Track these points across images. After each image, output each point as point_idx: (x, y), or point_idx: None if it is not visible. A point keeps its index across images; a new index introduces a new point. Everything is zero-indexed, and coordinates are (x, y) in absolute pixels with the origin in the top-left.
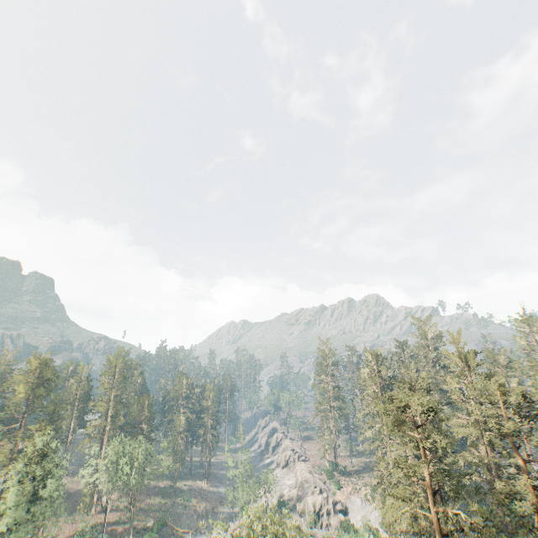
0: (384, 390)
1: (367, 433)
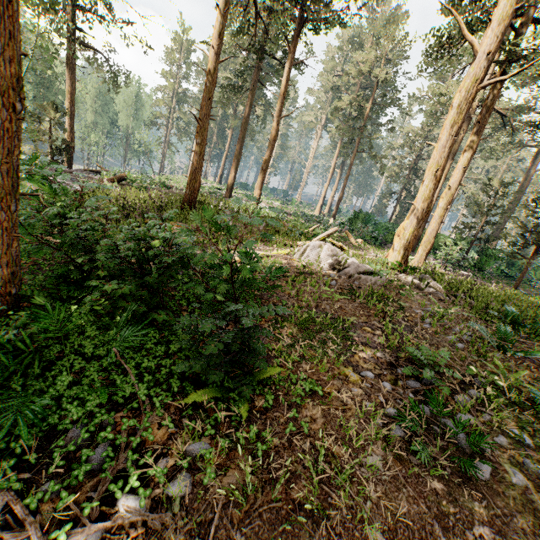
0: None
1: None
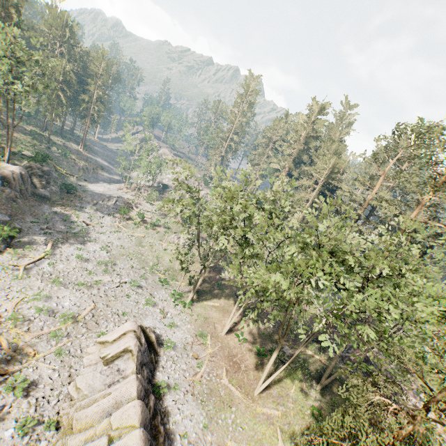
0: (309, 140)
1: (272, 165)
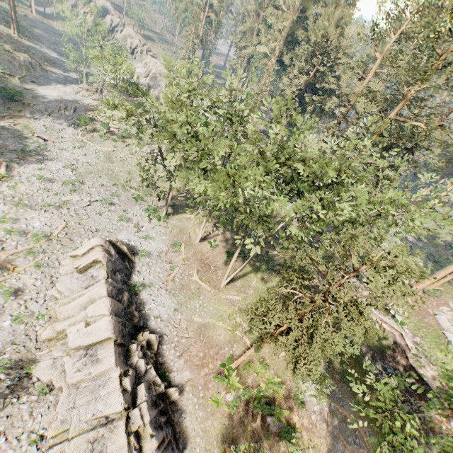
0: (307, 5)
1: (259, 48)
